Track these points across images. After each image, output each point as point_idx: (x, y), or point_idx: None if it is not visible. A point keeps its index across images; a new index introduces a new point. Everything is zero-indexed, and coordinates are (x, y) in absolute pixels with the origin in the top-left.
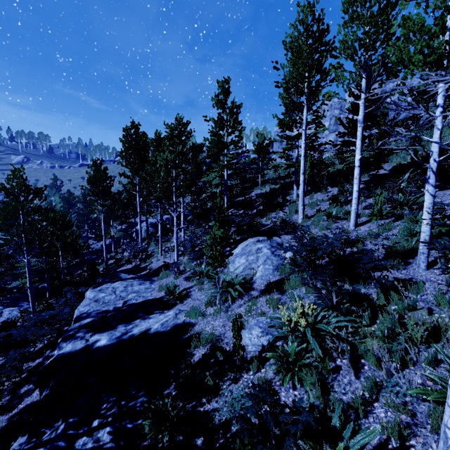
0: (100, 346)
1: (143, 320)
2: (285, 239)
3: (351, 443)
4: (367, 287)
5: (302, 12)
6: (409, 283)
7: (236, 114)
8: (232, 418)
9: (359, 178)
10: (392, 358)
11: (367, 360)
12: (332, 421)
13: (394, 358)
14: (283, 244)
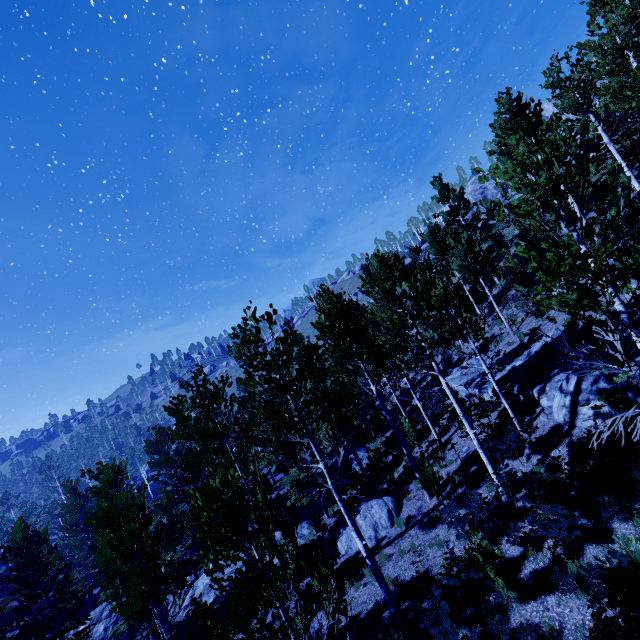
0: (520, 364)
1: (528, 349)
2: None
3: None
4: None
5: (502, 102)
6: None
7: (462, 197)
8: None
9: (634, 177)
10: None
11: None
12: None
13: None
14: None
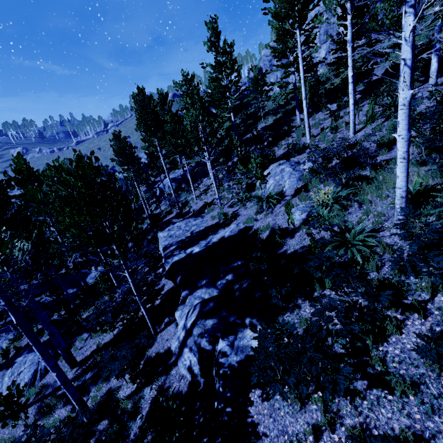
0: (196, 252)
1: (214, 235)
2: (299, 159)
3: (357, 228)
4: (364, 171)
5: None
6: (391, 160)
7: (230, 53)
8: (296, 249)
9: (353, 92)
10: (378, 199)
11: (365, 204)
12: (348, 227)
13: (379, 197)
14: (299, 162)
